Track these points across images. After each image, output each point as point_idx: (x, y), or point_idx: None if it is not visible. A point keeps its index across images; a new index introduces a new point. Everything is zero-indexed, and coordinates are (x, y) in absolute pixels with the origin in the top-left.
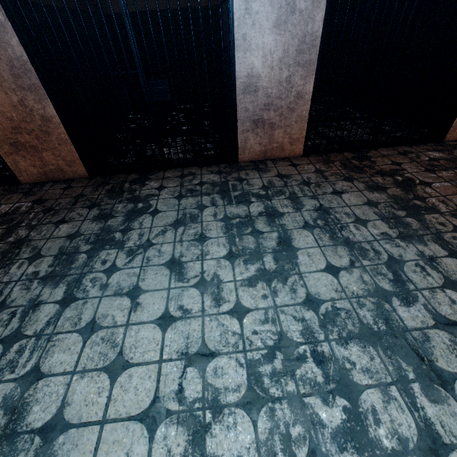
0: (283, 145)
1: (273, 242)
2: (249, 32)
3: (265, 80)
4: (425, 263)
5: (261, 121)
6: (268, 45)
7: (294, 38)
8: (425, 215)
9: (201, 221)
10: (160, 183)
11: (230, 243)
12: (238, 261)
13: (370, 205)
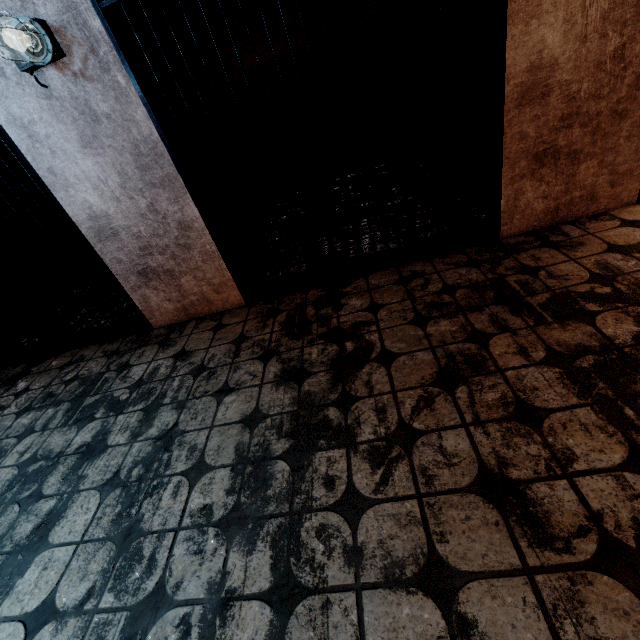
0: (205, 295)
1: (31, 525)
2: (55, 163)
3: (119, 217)
4: (202, 615)
5: (151, 271)
6: (91, 172)
7: (124, 154)
8: (319, 452)
9: None
10: (29, 383)
11: None
12: None
13: (247, 423)
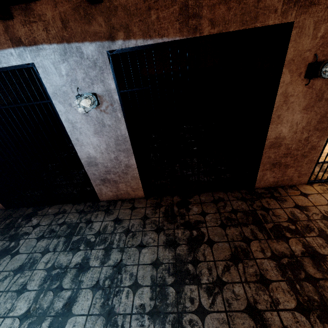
0: (128, 191)
1: (61, 303)
2: (80, 137)
3: (100, 159)
4: None
5: (107, 179)
6: (94, 142)
7: (111, 138)
8: (186, 285)
9: (35, 268)
10: (39, 221)
11: (35, 299)
12: (25, 323)
13: (154, 265)
